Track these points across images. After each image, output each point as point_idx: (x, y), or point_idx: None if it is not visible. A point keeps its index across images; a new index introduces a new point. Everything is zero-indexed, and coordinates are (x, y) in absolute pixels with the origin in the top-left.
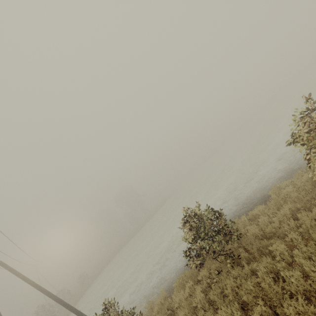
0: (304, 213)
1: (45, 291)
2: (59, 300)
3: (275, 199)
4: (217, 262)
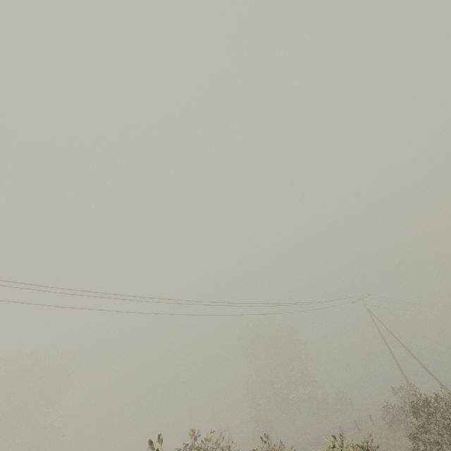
0: None
1: (418, 361)
2: (429, 373)
3: None
4: None
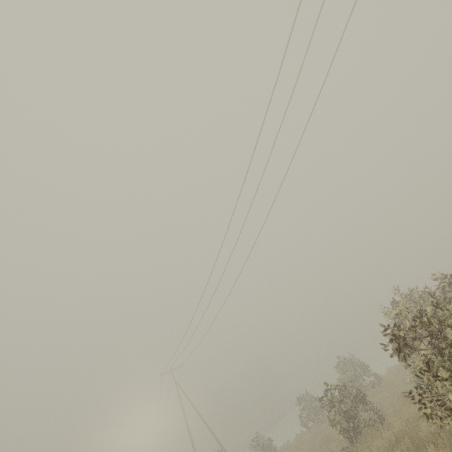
0: None
1: (213, 432)
2: (220, 443)
3: None
4: (315, 425)
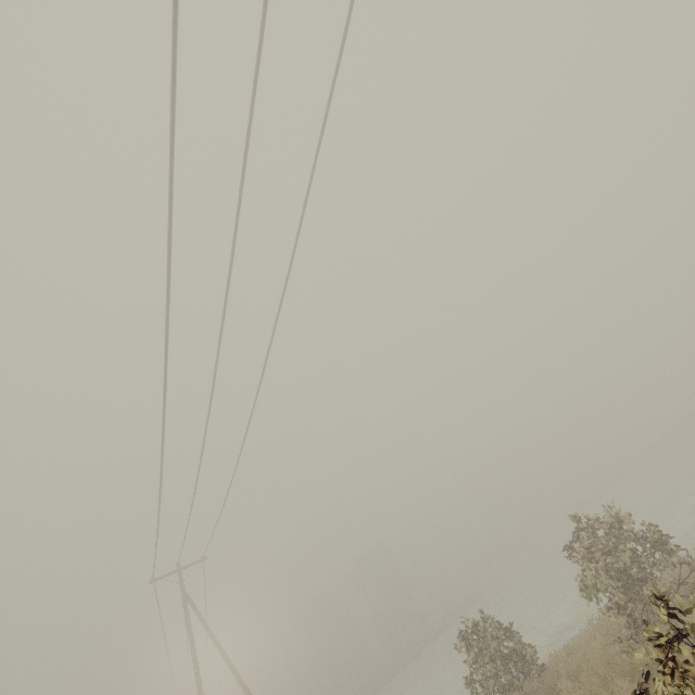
0: (608, 649)
1: None
2: None
3: (593, 628)
4: None
